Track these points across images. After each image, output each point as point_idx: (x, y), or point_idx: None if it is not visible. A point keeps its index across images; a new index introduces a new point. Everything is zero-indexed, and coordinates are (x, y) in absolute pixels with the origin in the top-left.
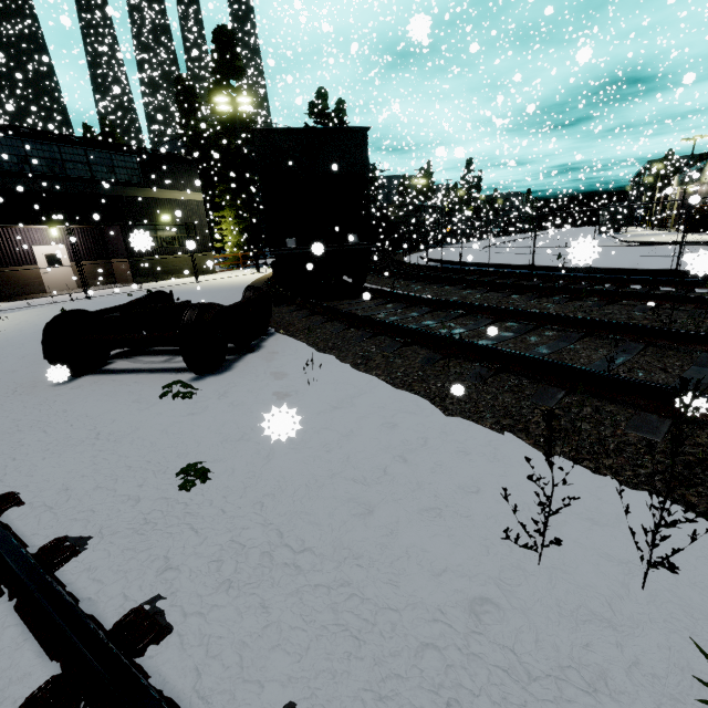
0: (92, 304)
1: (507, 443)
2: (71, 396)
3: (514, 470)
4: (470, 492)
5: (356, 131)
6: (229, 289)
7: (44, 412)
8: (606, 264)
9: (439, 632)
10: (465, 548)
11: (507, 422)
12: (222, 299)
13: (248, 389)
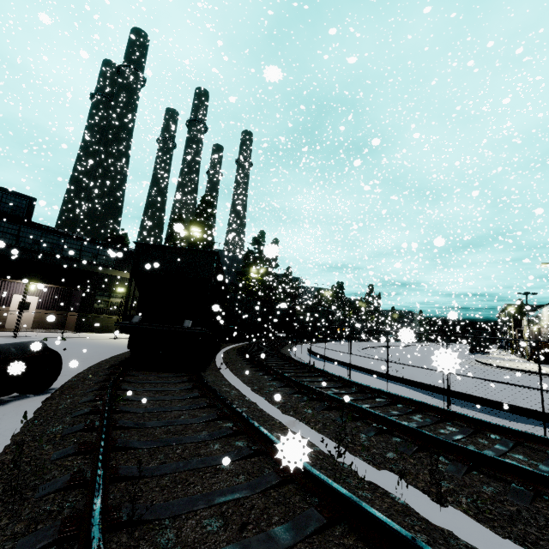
0: (5, 342)
1: None
2: None
3: None
4: None
5: (208, 252)
6: (122, 347)
7: None
8: (424, 379)
9: None
10: None
11: None
12: (96, 354)
13: None
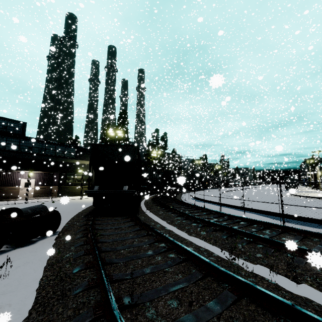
0: (21, 206)
1: None
2: None
3: None
4: None
5: (132, 145)
6: (87, 204)
7: None
8: (264, 208)
9: None
10: None
11: None
12: (74, 209)
13: None
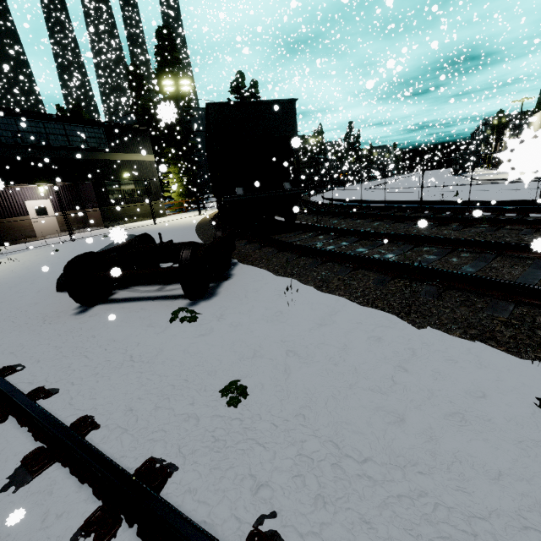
0: (77, 245)
1: (483, 350)
2: (93, 323)
3: (505, 375)
4: (479, 397)
5: (287, 102)
6: (183, 228)
7: (77, 338)
8: (475, 198)
9: (537, 540)
10: (504, 451)
11: (473, 331)
12: (181, 236)
13: (239, 312)
